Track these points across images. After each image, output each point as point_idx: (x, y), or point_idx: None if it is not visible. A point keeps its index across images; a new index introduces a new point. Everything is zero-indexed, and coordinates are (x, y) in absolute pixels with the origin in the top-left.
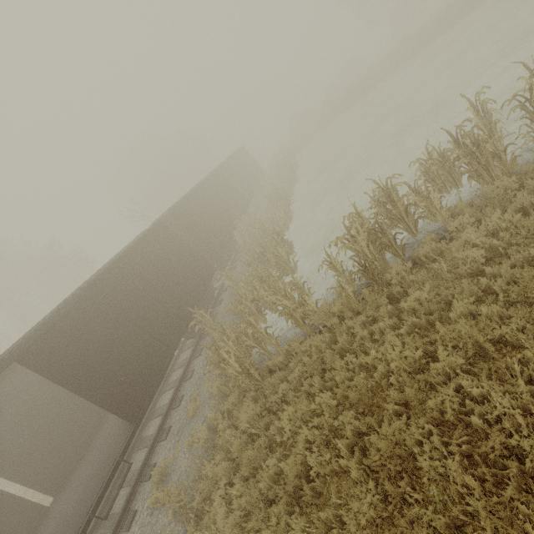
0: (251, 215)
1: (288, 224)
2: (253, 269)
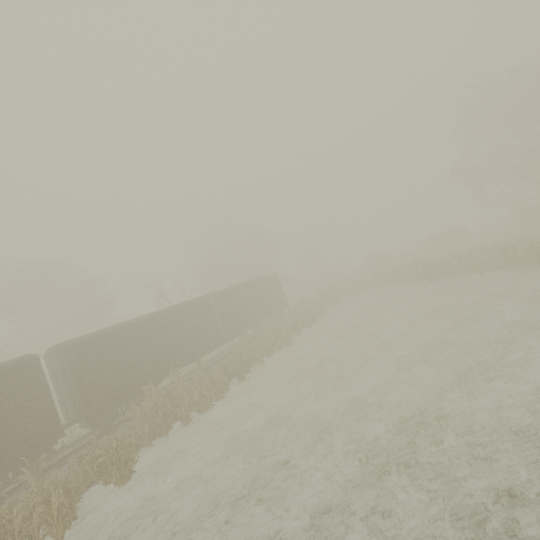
0: (201, 365)
1: (202, 412)
2: (63, 477)
